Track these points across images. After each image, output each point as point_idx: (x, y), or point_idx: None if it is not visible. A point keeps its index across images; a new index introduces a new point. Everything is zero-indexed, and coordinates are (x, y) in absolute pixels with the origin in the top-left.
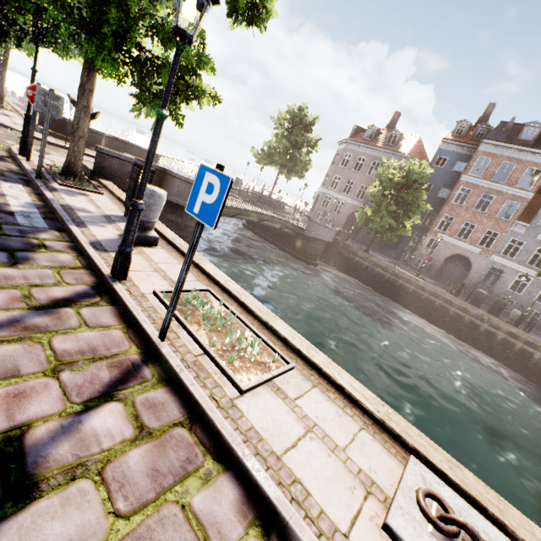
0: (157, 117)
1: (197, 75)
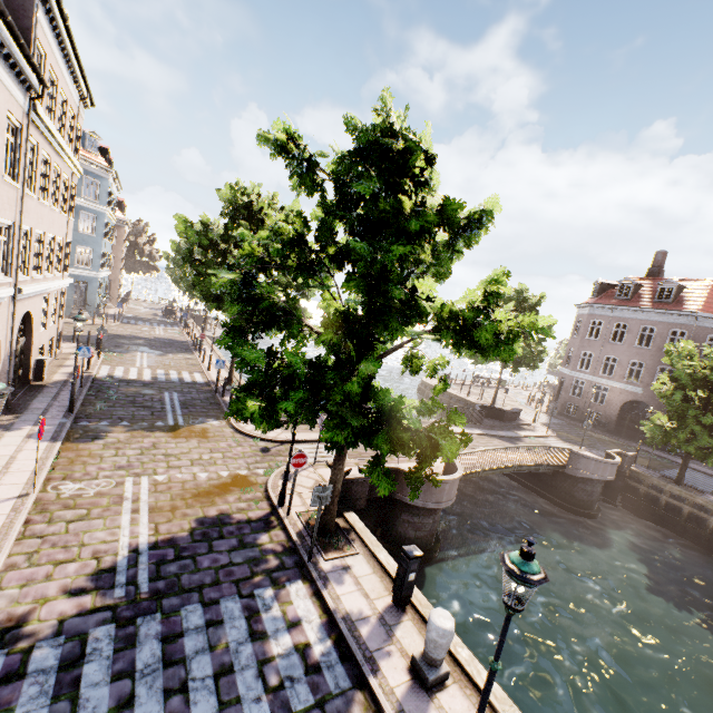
0: (491, 668)
1: (449, 433)
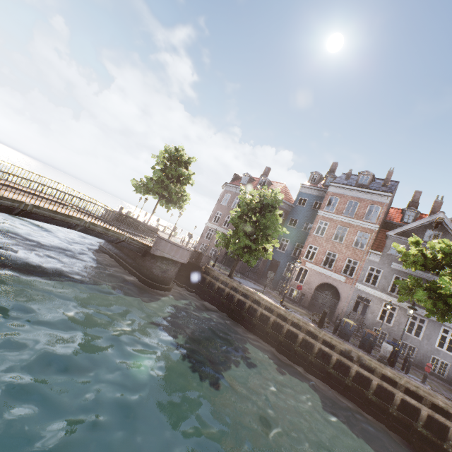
0: None
1: None
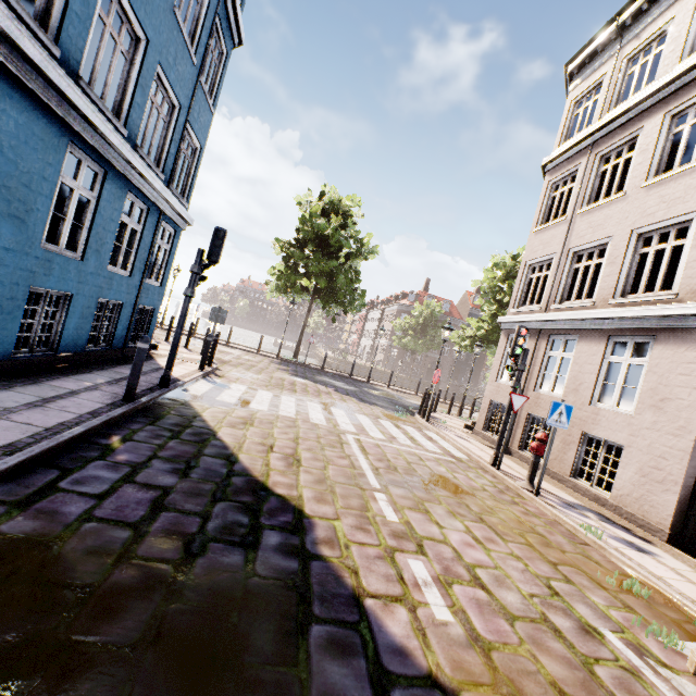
0: None
1: None
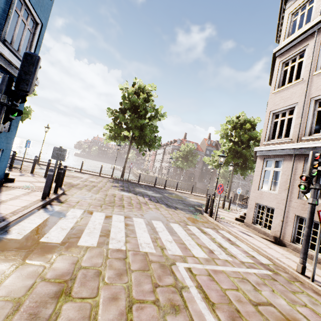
0: None
1: None
